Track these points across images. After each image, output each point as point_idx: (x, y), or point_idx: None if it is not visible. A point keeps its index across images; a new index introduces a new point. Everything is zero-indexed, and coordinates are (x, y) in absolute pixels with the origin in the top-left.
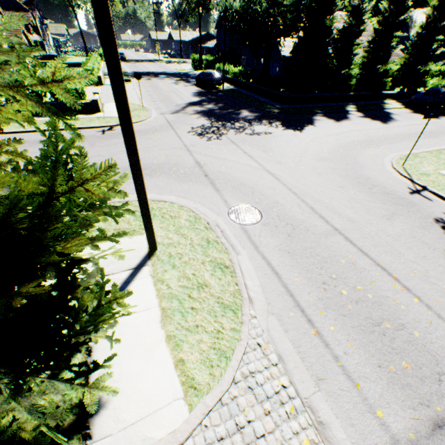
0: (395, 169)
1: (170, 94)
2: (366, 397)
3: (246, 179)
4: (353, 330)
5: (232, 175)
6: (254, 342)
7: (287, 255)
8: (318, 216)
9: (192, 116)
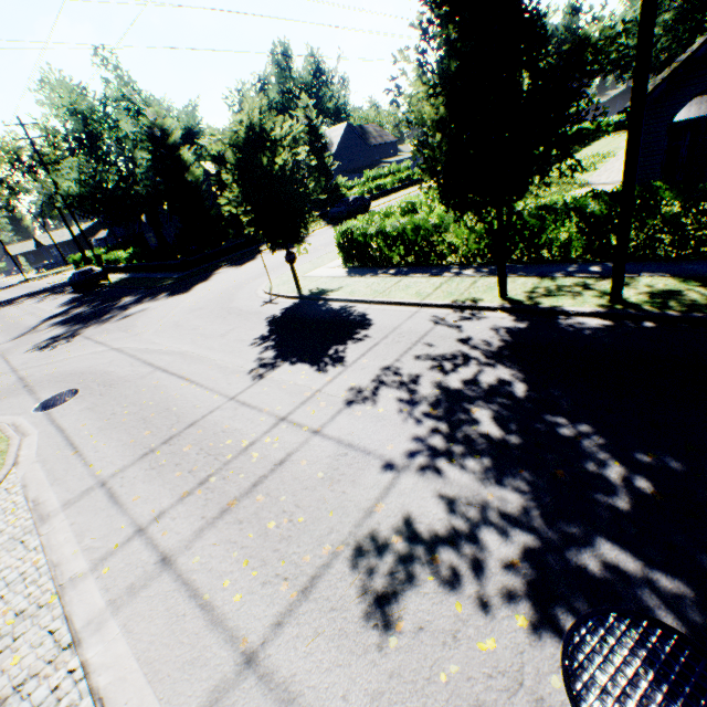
0: (263, 290)
1: (21, 319)
2: (95, 469)
3: (81, 368)
4: (116, 434)
5: (64, 371)
6: (2, 490)
7: (86, 411)
8: (146, 365)
9: (44, 331)
